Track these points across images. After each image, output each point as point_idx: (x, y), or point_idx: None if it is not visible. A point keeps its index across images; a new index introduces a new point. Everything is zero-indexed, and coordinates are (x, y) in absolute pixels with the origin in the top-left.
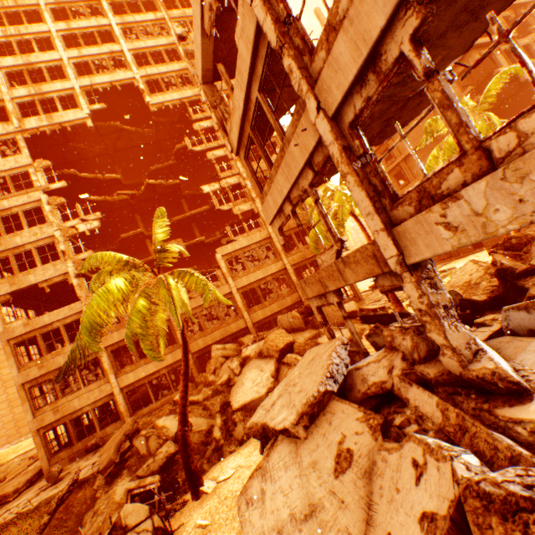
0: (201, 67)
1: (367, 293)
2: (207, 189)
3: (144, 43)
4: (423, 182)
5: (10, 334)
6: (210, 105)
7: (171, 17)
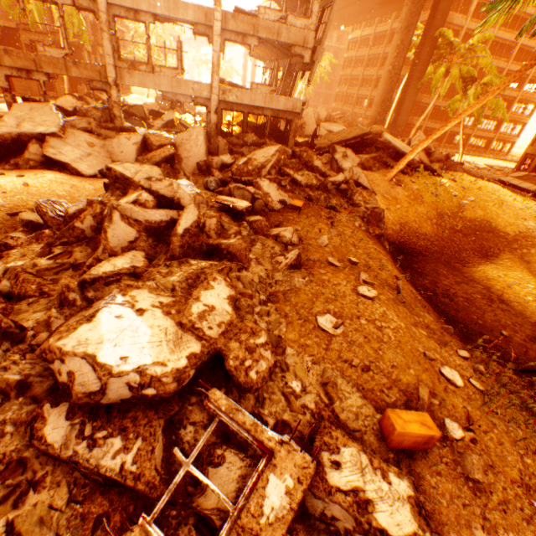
0: None
1: None
2: None
3: None
4: (134, 62)
5: None
6: None
7: None
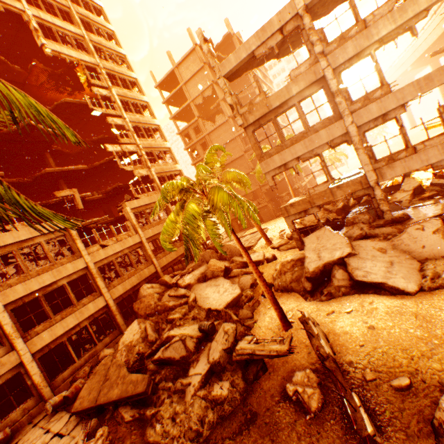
0: (231, 68)
1: None
2: (111, 148)
3: None
4: (390, 155)
5: None
6: (228, 92)
7: None
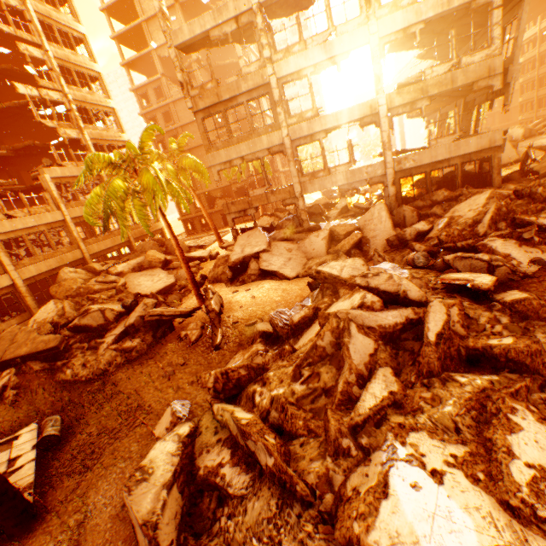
0: (184, 40)
1: None
2: (24, 90)
3: None
4: (313, 172)
5: None
6: (180, 67)
7: None
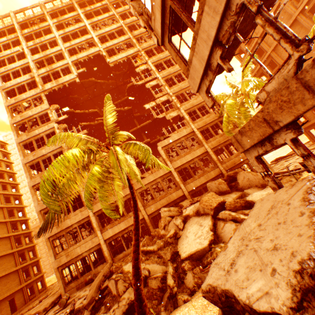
0: None
1: (271, 166)
2: (148, 106)
3: (103, 30)
4: None
5: (41, 207)
6: (137, 14)
7: (117, 12)
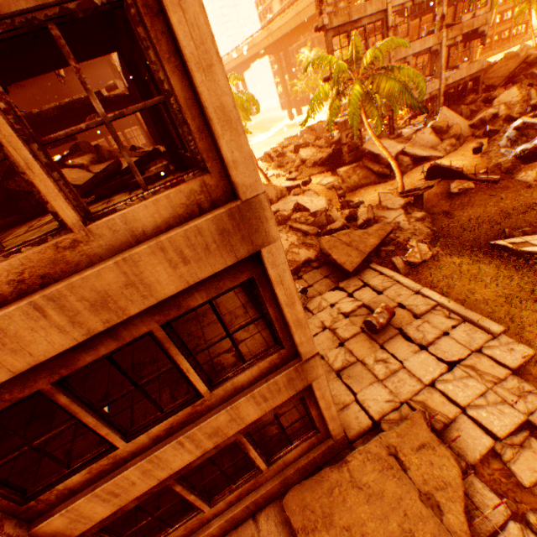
0: None
1: None
2: None
3: None
4: None
5: None
6: None
7: None
